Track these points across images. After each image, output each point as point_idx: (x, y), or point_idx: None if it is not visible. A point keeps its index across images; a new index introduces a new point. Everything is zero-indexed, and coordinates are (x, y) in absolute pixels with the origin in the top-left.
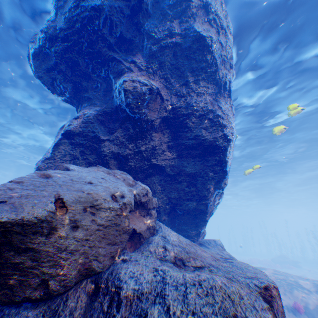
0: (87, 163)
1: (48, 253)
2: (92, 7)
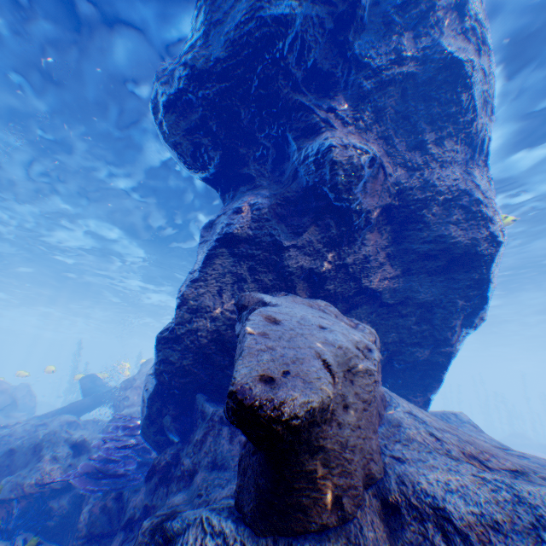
0: (258, 286)
1: (334, 453)
2: (275, 20)
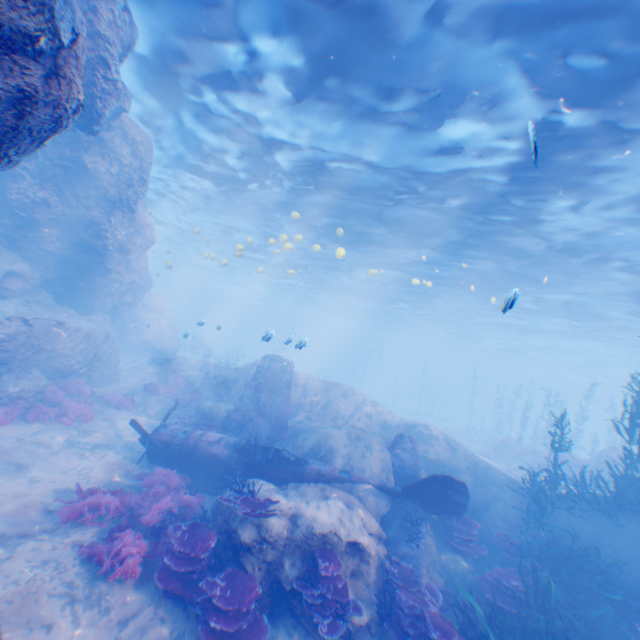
0: None
1: None
2: None
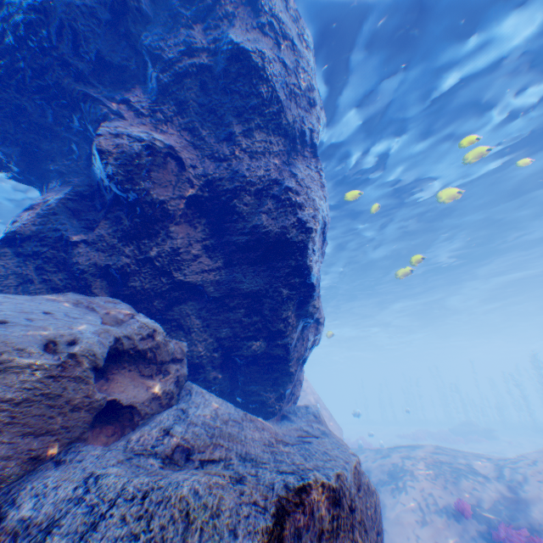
0: (50, 288)
1: None
2: (30, 6)
